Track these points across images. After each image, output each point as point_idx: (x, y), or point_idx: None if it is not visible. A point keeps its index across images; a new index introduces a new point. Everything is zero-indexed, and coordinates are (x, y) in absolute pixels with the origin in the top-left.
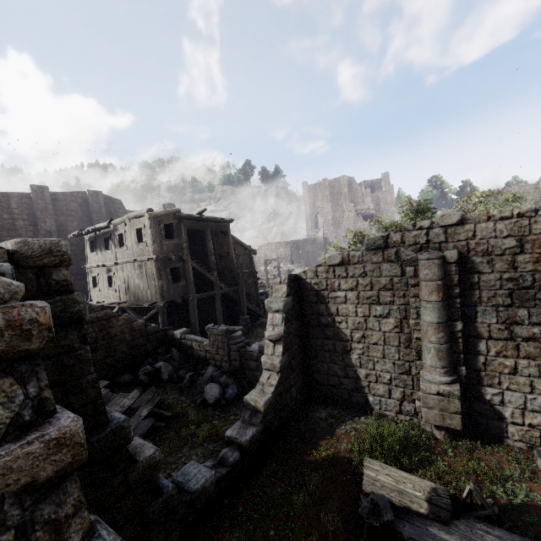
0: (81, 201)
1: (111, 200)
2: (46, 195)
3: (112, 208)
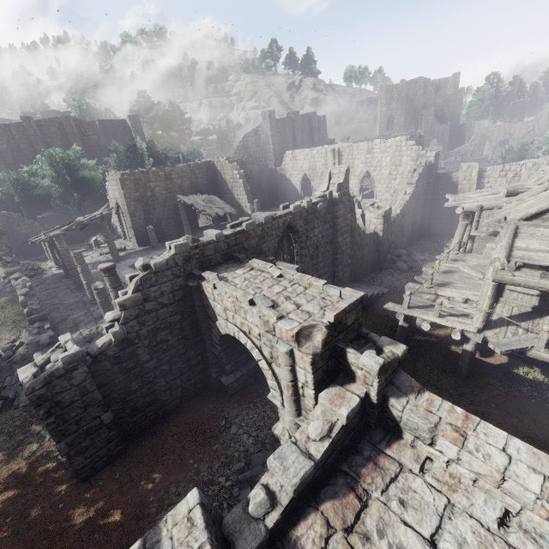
0: (307, 121)
1: (317, 118)
2: (298, 118)
3: (318, 124)
